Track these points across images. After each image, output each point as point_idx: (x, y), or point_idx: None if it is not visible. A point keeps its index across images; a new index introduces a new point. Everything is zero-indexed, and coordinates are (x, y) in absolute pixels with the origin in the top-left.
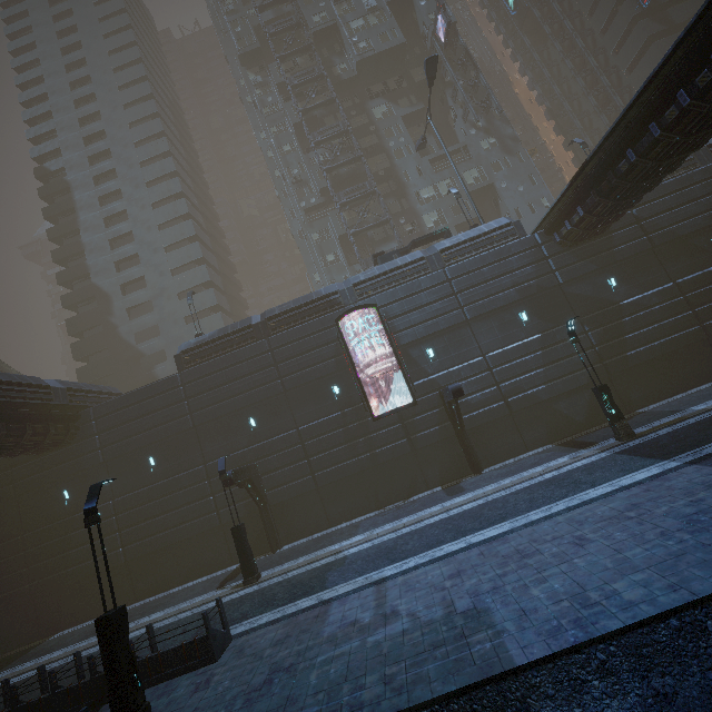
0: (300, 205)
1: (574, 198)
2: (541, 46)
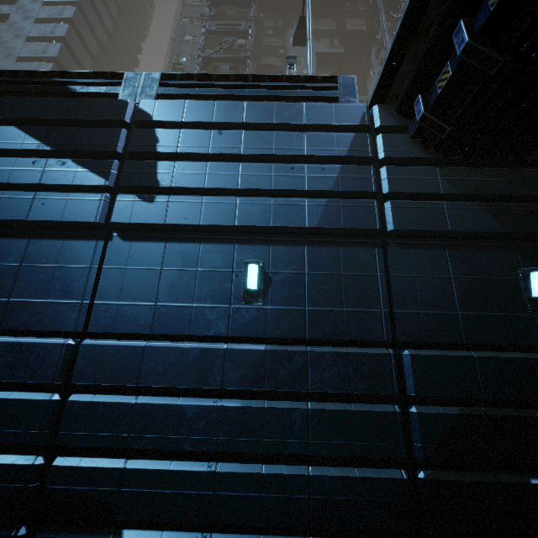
0: None
1: None
2: None
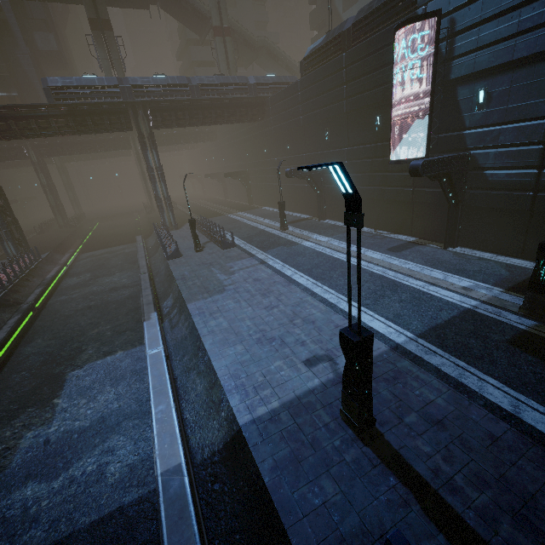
0: None
1: None
2: None
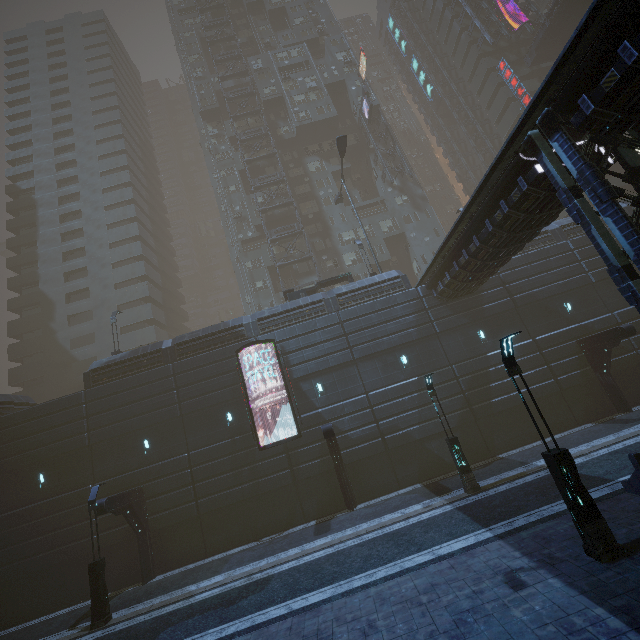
0: (238, 237)
1: (442, 265)
2: (452, 126)
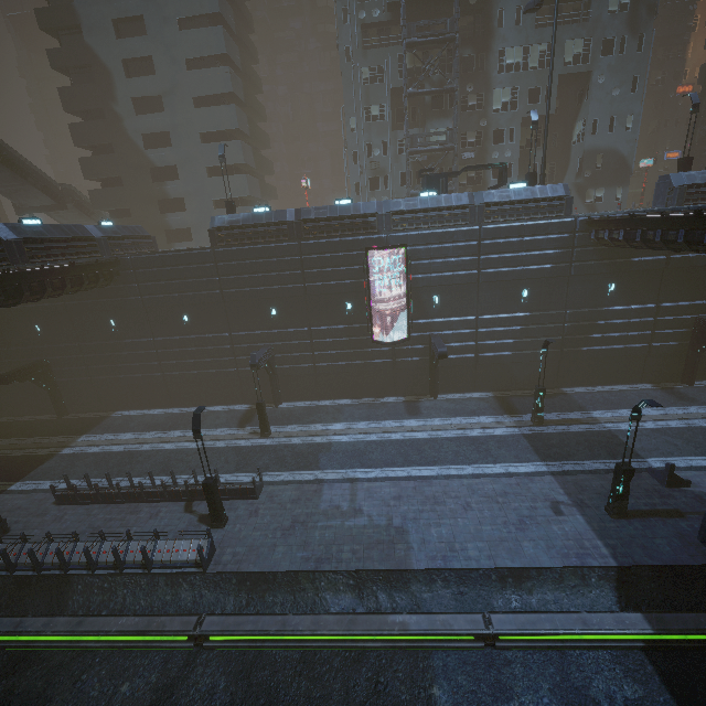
0: (359, 15)
1: (624, 222)
2: None
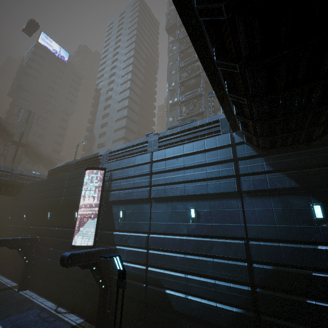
0: (169, 102)
1: None
2: None
